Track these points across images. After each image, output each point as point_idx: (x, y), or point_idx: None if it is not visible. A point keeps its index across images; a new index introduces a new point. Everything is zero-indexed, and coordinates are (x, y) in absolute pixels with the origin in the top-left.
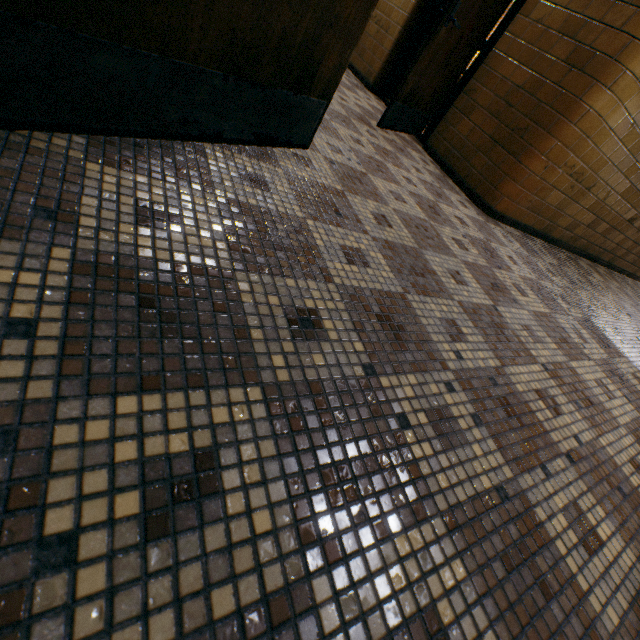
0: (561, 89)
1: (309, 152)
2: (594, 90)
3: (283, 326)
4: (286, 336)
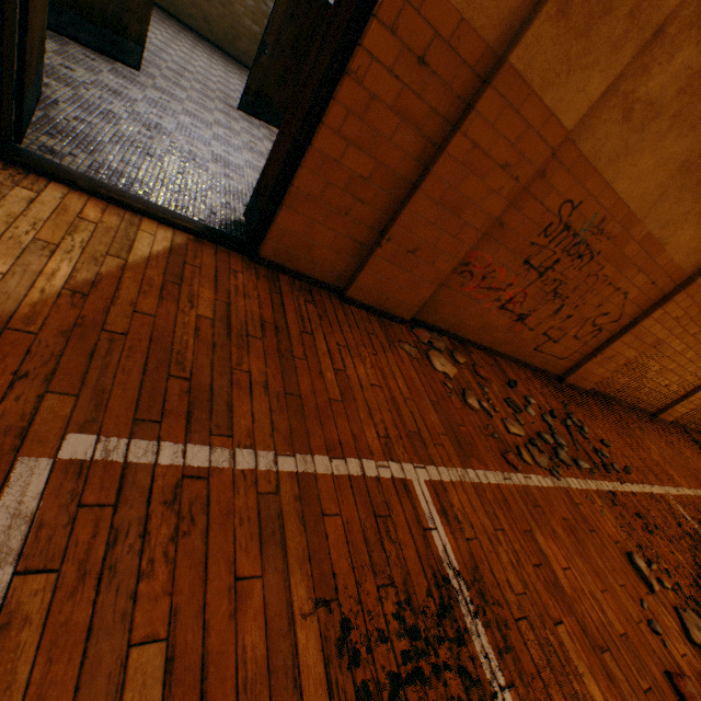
0: None
1: (145, 78)
2: None
3: (58, 64)
4: (57, 64)
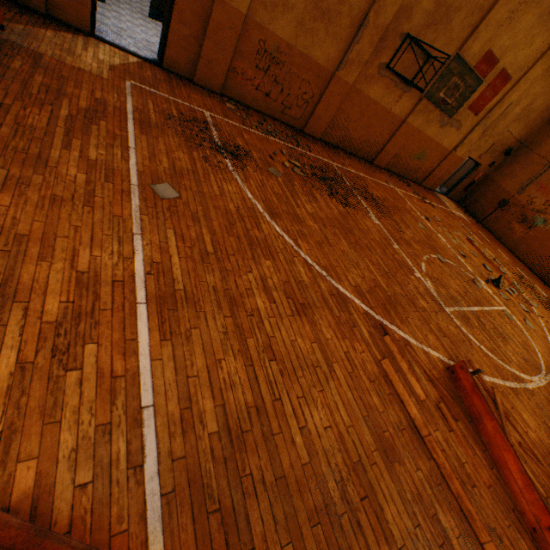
0: None
1: (108, 7)
2: None
3: None
4: None
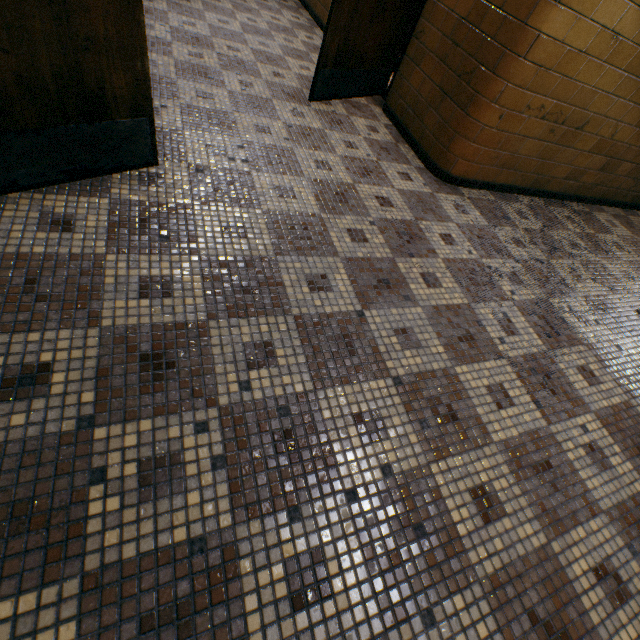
0: (505, 14)
1: (169, 165)
2: (541, 8)
3: None
4: None
